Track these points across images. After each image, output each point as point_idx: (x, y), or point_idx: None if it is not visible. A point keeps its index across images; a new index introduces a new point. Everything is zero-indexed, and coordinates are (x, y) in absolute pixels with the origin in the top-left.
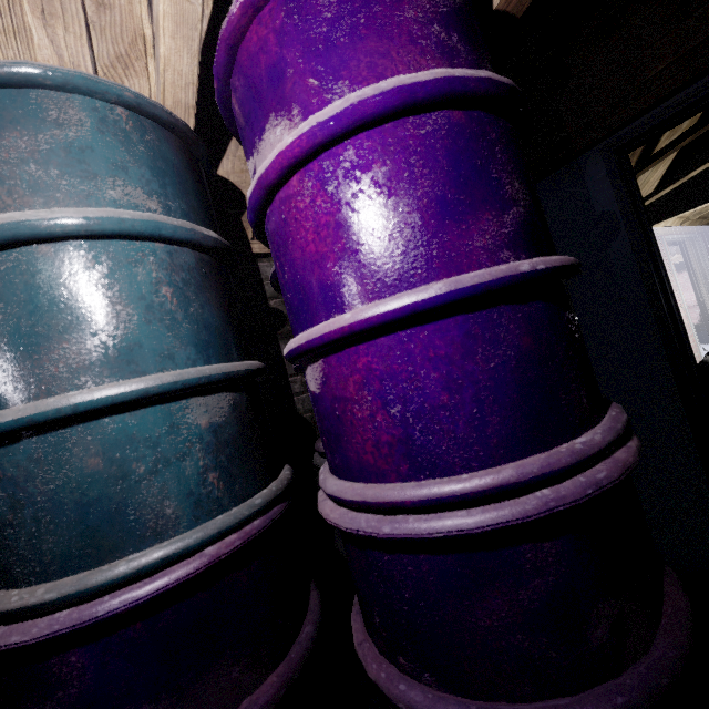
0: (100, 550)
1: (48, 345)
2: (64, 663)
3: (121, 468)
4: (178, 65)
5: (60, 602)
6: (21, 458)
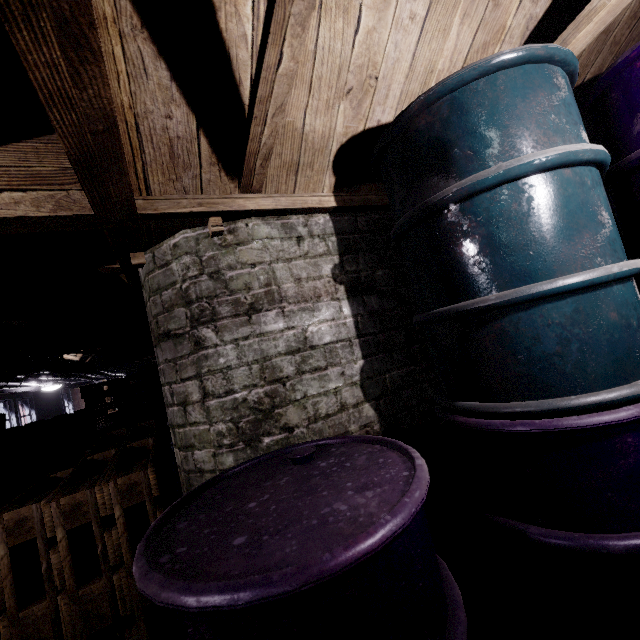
0: (625, 373)
1: (579, 235)
2: (623, 442)
3: (626, 321)
4: (577, 45)
5: (621, 401)
6: (567, 310)
